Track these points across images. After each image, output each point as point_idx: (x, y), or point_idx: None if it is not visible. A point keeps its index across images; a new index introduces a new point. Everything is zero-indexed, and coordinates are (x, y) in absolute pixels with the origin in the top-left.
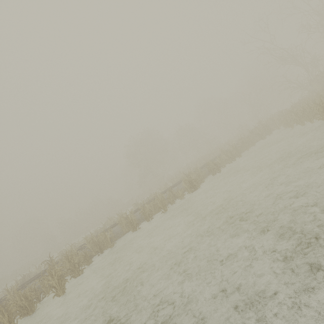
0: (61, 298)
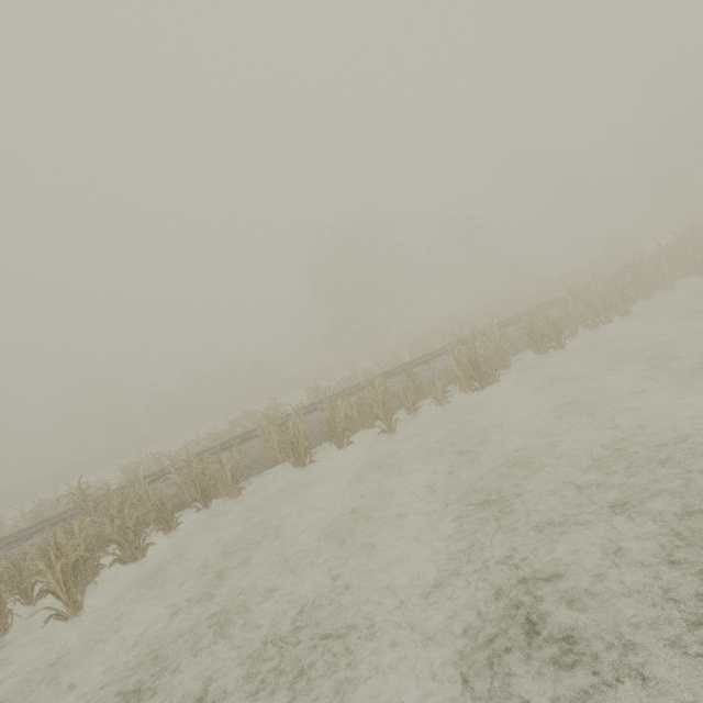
0: (69, 624)
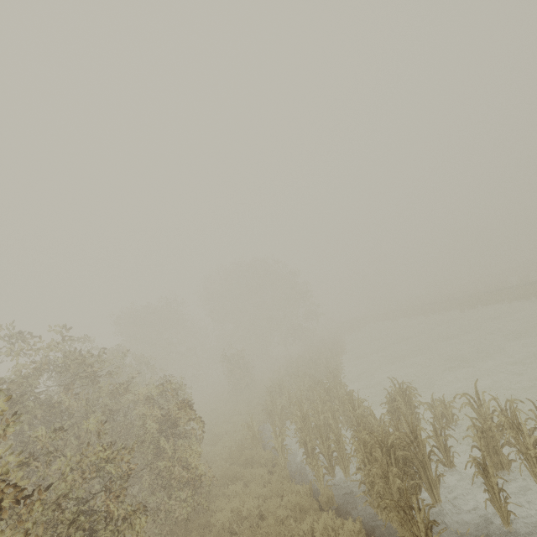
0: None
